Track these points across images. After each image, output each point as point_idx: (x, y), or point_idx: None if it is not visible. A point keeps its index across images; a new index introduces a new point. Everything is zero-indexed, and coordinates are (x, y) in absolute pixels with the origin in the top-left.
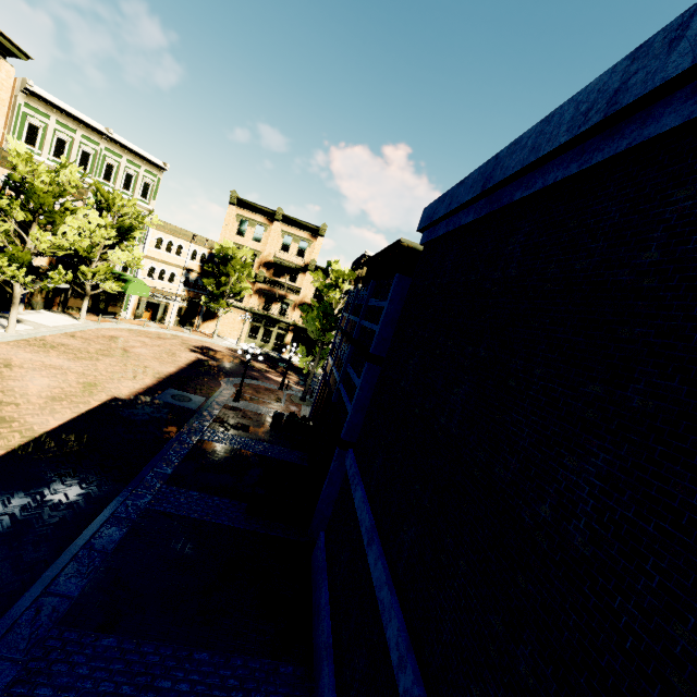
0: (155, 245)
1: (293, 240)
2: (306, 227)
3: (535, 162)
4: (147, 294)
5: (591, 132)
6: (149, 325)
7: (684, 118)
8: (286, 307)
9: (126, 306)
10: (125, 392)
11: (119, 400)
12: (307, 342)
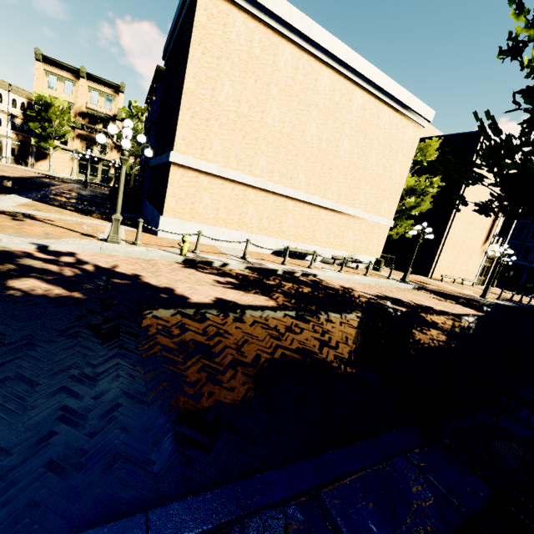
0: None
1: (99, 94)
2: (108, 84)
3: (175, 24)
4: None
5: (179, 16)
6: None
7: (184, 14)
8: (105, 149)
9: None
10: (8, 175)
11: (7, 176)
12: (127, 176)
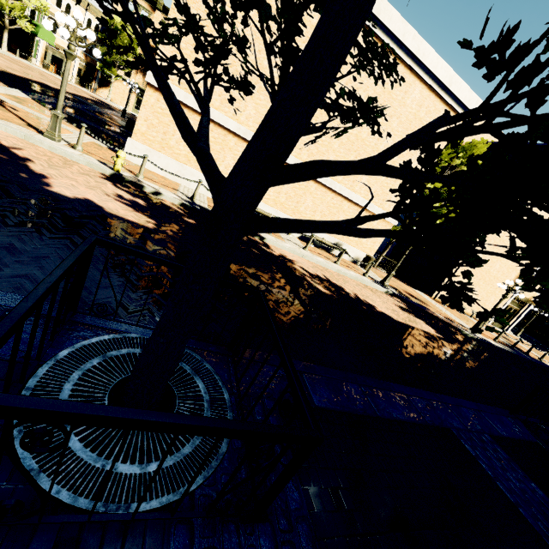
0: (55, 3)
1: None
2: None
3: None
4: (54, 43)
5: None
6: (56, 75)
7: None
8: None
9: (36, 54)
10: (52, 86)
11: (49, 86)
12: None
